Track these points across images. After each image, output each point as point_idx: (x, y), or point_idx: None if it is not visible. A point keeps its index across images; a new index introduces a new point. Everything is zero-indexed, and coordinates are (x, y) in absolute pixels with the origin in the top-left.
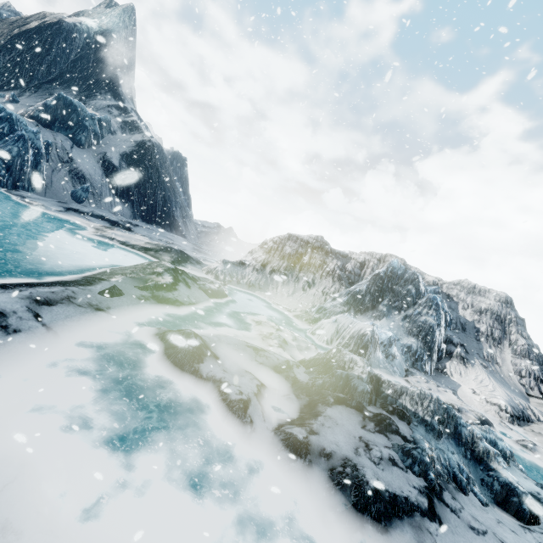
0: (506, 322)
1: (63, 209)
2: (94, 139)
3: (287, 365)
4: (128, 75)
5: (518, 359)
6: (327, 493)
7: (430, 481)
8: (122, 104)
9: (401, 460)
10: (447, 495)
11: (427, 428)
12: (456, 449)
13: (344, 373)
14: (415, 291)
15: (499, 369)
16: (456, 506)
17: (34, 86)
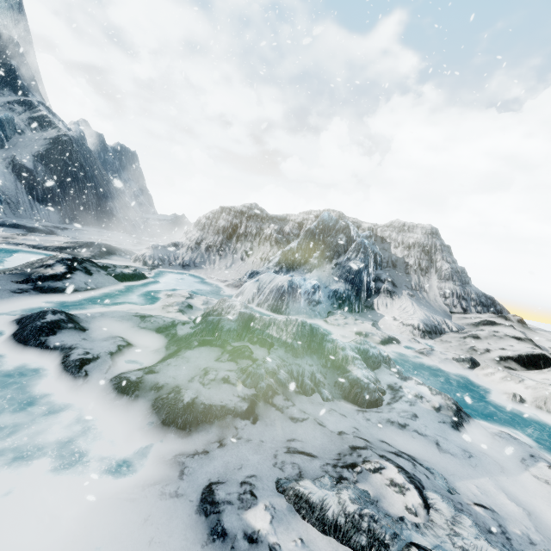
0: (432, 252)
1: None
2: None
3: (171, 324)
4: (26, 63)
5: (443, 283)
6: (143, 418)
7: (259, 389)
8: (25, 98)
9: (238, 378)
10: (279, 398)
11: (287, 349)
12: (316, 362)
13: (217, 318)
14: (346, 239)
15: (426, 295)
16: (284, 405)
17: None
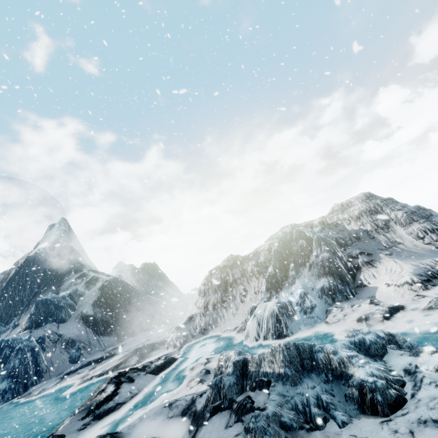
0: (379, 210)
1: (59, 380)
2: (71, 309)
3: (191, 402)
4: (78, 253)
5: (409, 228)
6: None
7: None
8: (81, 273)
9: None
10: None
11: (283, 381)
12: (317, 380)
13: (218, 378)
14: (305, 242)
15: (403, 246)
16: None
17: (26, 306)
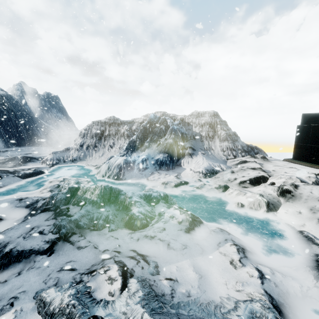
0: (215, 126)
1: None
2: None
3: (35, 201)
4: None
5: (222, 143)
6: None
7: (60, 234)
8: None
9: (50, 229)
10: (75, 236)
11: (93, 205)
12: (113, 208)
13: (56, 193)
14: (164, 128)
15: (213, 152)
16: (77, 240)
17: None
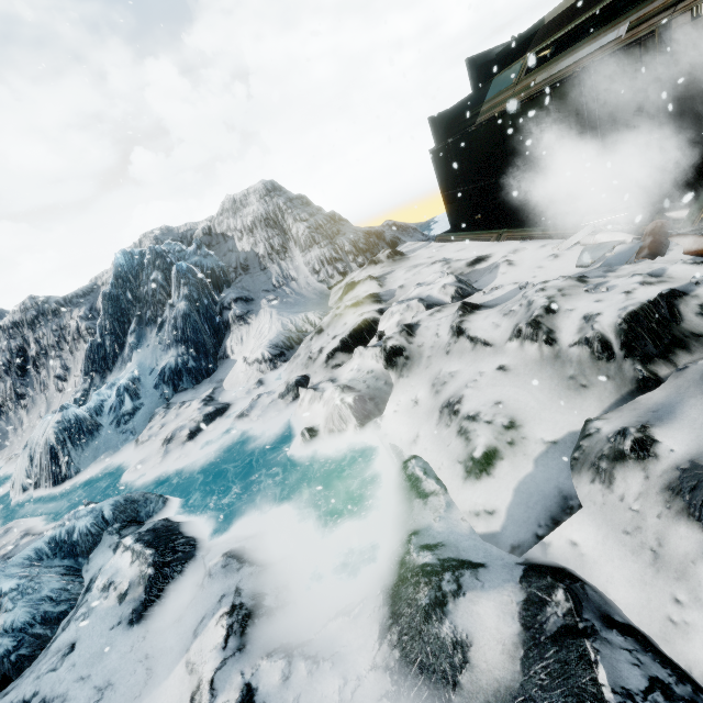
0: (280, 219)
1: None
2: None
3: None
4: None
5: (308, 254)
6: None
7: None
8: None
9: None
10: None
11: None
12: None
13: None
14: (162, 276)
15: (296, 285)
16: None
17: None
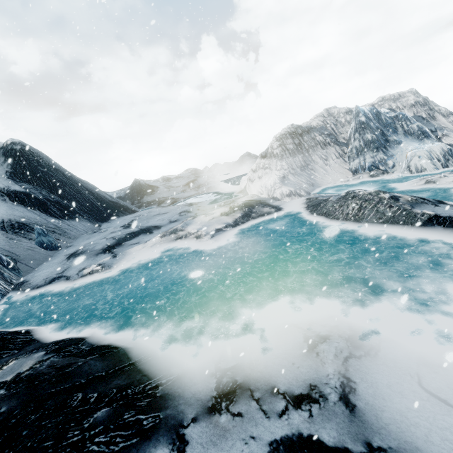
0: (427, 104)
1: (109, 254)
2: None
3: None
4: None
5: (449, 118)
6: None
7: None
8: None
9: None
10: None
11: None
12: None
13: None
14: (387, 117)
15: (449, 129)
16: None
17: None
